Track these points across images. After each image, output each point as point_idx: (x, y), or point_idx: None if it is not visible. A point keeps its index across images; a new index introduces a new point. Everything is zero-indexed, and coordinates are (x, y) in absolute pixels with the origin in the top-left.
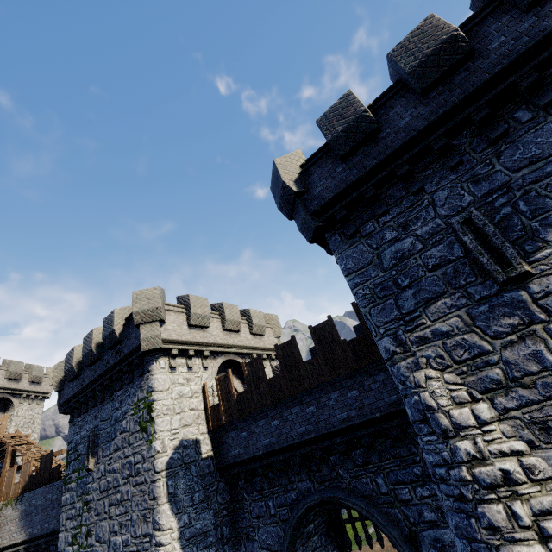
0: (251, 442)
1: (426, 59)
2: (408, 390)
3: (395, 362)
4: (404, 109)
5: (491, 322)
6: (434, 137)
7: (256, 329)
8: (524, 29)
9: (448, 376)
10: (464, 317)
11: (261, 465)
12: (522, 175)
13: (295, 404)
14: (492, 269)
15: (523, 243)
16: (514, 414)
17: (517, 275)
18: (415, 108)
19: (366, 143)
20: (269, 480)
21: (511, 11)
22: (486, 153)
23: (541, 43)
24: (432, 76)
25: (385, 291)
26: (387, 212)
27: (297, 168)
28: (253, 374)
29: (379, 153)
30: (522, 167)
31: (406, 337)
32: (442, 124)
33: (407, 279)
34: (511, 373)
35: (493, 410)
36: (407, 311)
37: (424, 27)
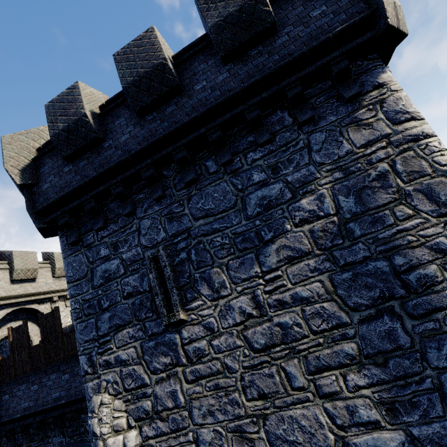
0: (12, 405)
1: (139, 80)
2: (88, 411)
3: (86, 381)
4: (126, 124)
5: (154, 357)
6: (142, 165)
7: (60, 273)
8: (219, 82)
9: (117, 403)
10: (138, 349)
11: (19, 426)
12: (199, 225)
13: (53, 371)
14: (161, 311)
15: (186, 290)
16: (151, 442)
17: (175, 321)
18: (134, 126)
19: (92, 149)
20: (29, 436)
21: (216, 56)
22: (182, 193)
23: (226, 103)
24: (144, 100)
25: (91, 310)
26: (104, 228)
27: (32, 152)
28: (17, 341)
29: (100, 164)
30: (200, 217)
31: (97, 359)
32: (151, 154)
33: (108, 301)
34: (156, 406)
35: (140, 437)
36: (102, 334)
37: (145, 39)
